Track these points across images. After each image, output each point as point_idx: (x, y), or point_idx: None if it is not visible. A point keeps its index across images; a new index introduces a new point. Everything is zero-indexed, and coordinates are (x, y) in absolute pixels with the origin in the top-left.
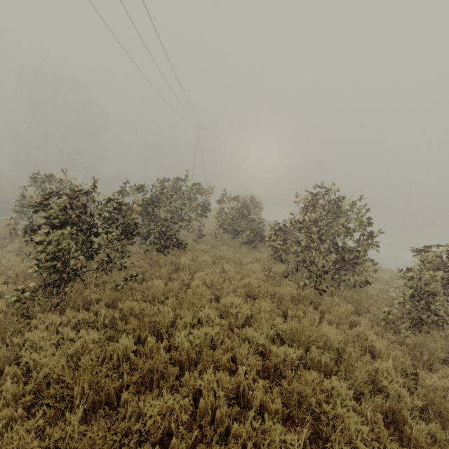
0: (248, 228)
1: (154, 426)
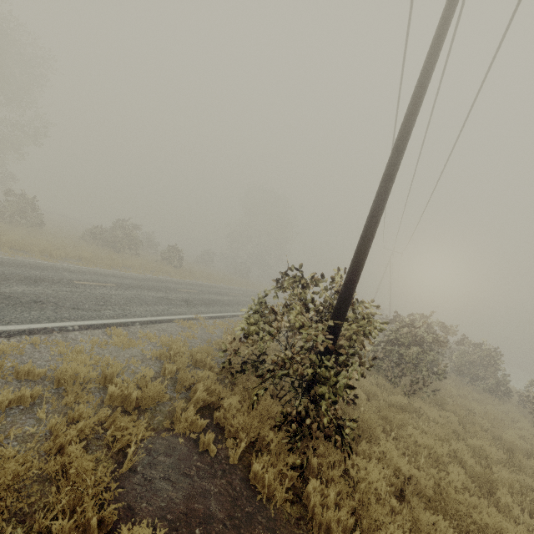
0: (493, 377)
1: (529, 473)
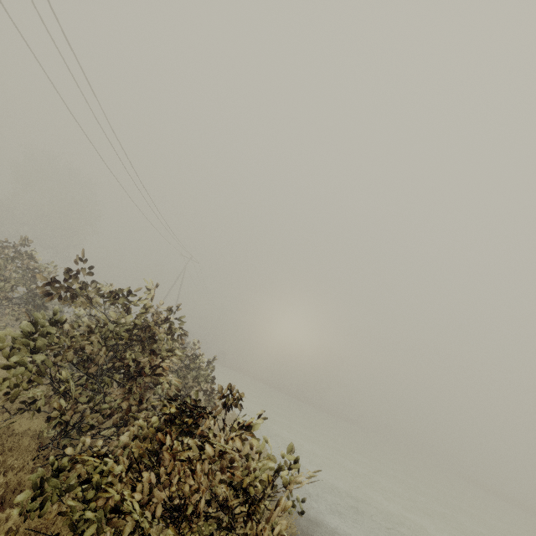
0: None
1: None
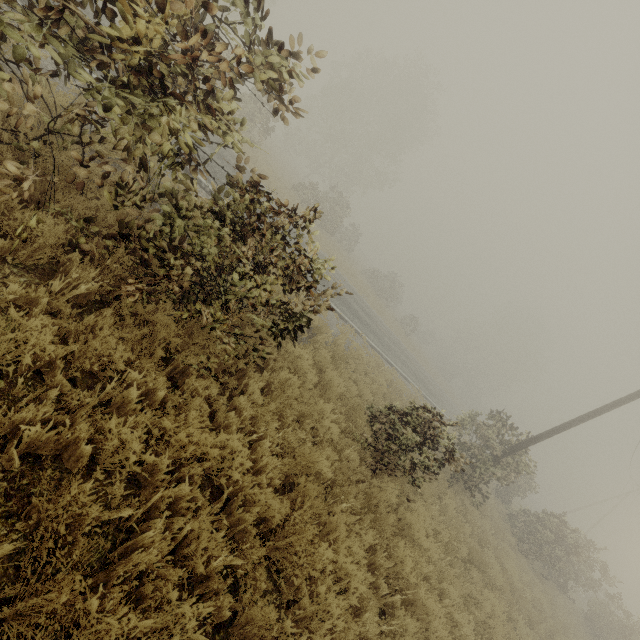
0: None
1: None
